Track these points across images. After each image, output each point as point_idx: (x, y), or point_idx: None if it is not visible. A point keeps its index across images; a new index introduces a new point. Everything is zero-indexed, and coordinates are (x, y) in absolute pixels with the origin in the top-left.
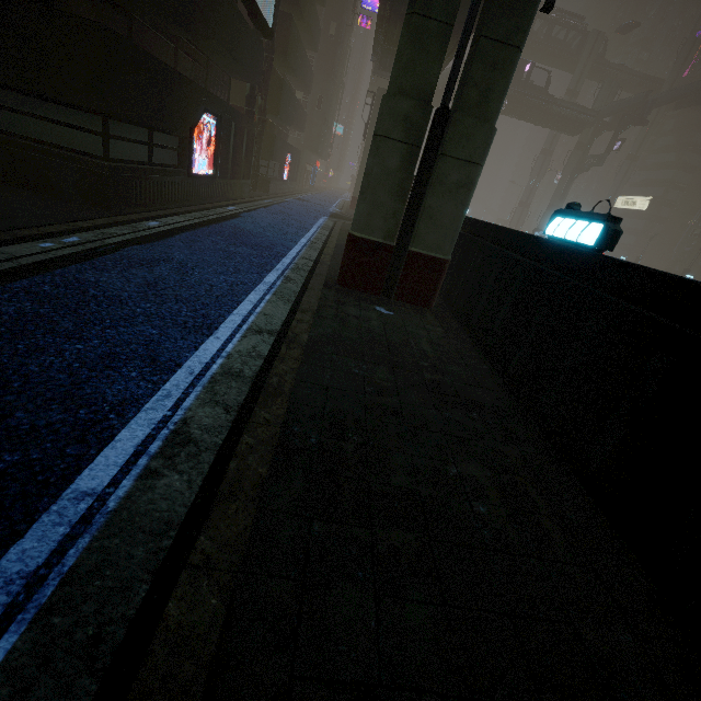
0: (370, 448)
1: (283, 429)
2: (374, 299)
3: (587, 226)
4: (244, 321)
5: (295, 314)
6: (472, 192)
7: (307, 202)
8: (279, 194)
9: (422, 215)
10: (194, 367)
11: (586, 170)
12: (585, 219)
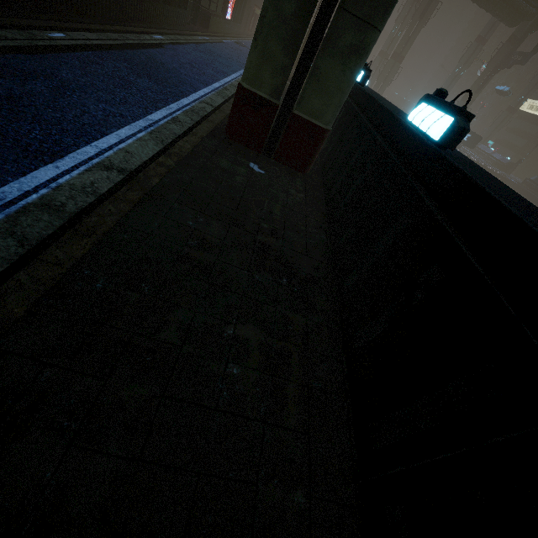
0: (156, 300)
1: (71, 271)
2: (253, 155)
3: (441, 117)
4: (98, 154)
5: (160, 157)
6: (364, 60)
7: (244, 47)
8: (220, 33)
9: (310, 76)
10: (9, 193)
11: (509, 66)
12: (442, 109)
